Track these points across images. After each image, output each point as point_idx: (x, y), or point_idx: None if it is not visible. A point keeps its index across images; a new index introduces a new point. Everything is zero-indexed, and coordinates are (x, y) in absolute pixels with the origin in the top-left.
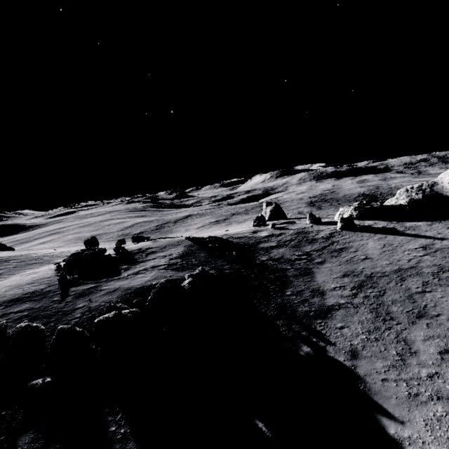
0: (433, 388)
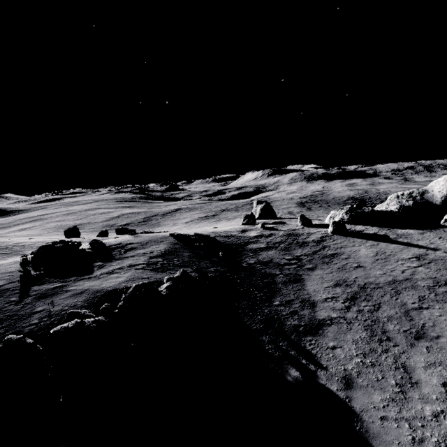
0: (440, 432)
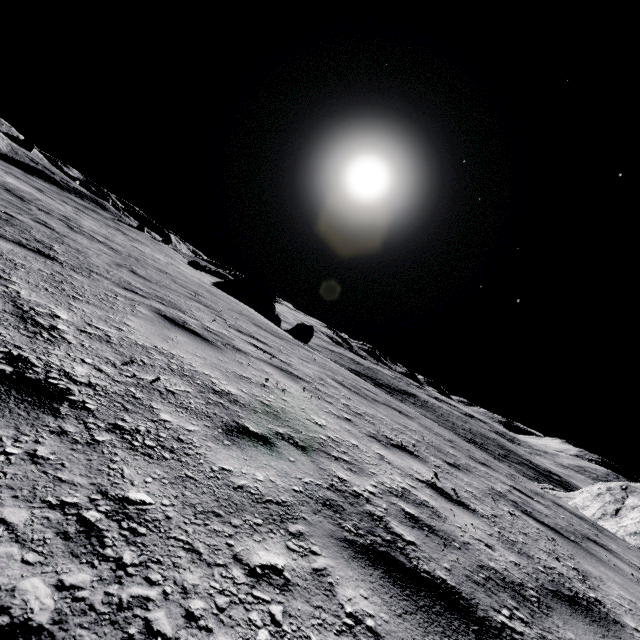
0: None
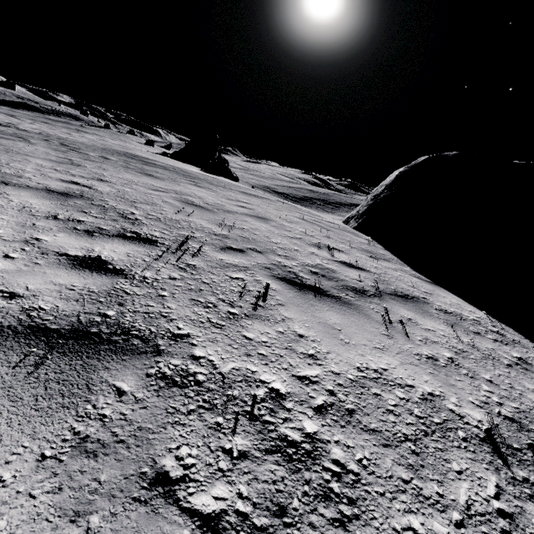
0: None
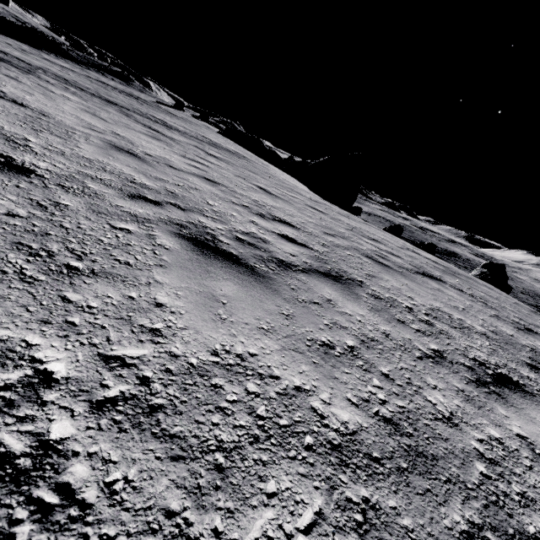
0: None
